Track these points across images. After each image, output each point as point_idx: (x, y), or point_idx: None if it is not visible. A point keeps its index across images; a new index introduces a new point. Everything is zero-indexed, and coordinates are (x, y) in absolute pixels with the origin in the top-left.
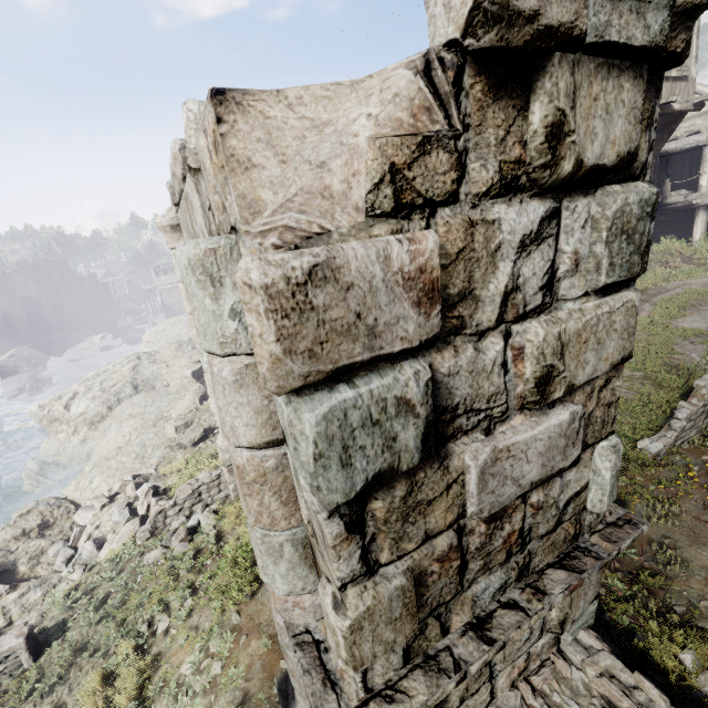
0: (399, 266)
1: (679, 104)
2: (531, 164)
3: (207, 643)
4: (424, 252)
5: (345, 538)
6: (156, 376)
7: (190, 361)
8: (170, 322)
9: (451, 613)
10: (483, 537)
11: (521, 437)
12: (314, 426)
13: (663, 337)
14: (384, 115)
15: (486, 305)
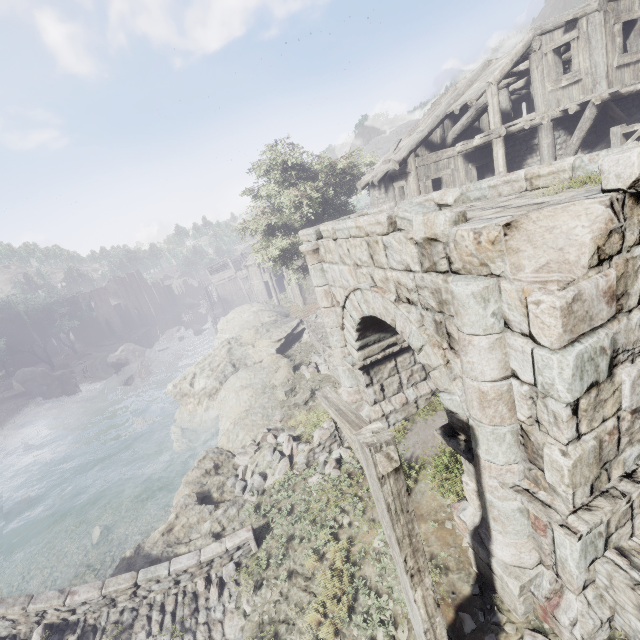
0: (601, 288)
1: None
2: None
3: None
4: (610, 280)
5: (571, 417)
6: (245, 356)
7: (271, 341)
8: (237, 311)
9: (613, 467)
10: (629, 422)
11: None
12: (572, 362)
13: None
14: (595, 228)
15: (632, 297)
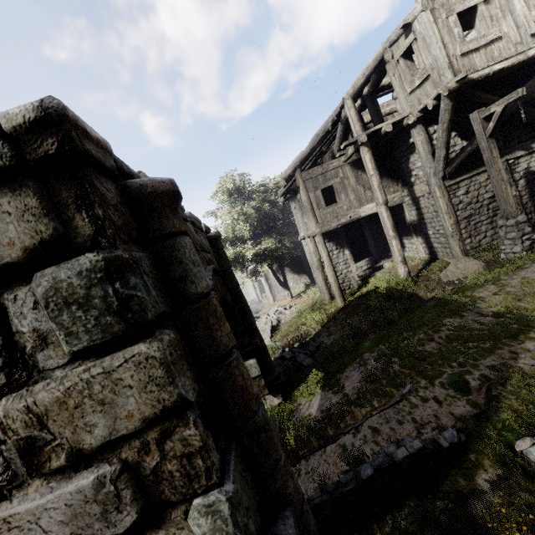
0: None
1: None
2: None
3: None
4: None
5: None
6: None
7: None
8: None
9: None
10: None
11: (23, 507)
12: None
13: None
14: None
15: None
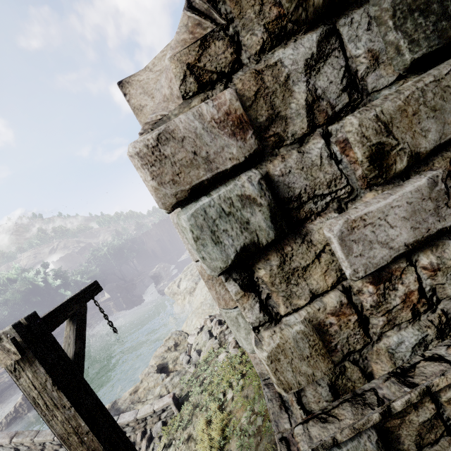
0: (211, 116)
1: None
2: (288, 12)
3: (252, 406)
4: (225, 103)
5: (243, 295)
6: None
7: None
8: None
9: (368, 361)
10: (375, 296)
11: (373, 207)
12: (187, 221)
13: None
14: (174, 42)
15: (294, 120)
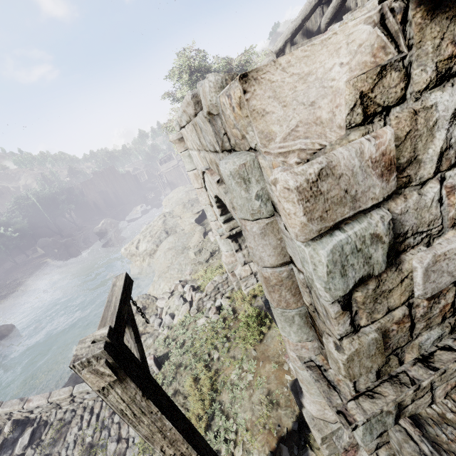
0: (369, 155)
1: None
2: None
3: (241, 365)
4: (384, 142)
5: (341, 313)
6: (176, 225)
7: (192, 213)
8: (175, 192)
9: (405, 352)
10: (426, 308)
11: (454, 245)
12: (326, 257)
13: None
14: (354, 63)
15: (426, 164)
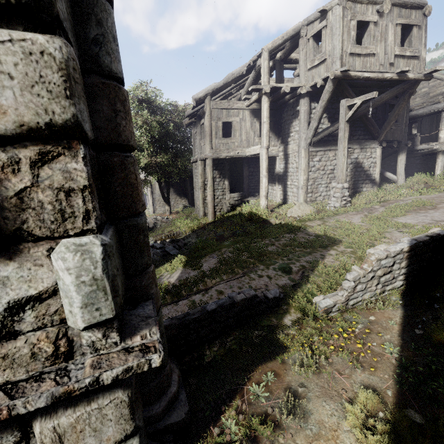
0: None
1: (413, 74)
2: None
3: None
4: None
5: None
6: None
7: None
8: None
9: None
10: None
11: None
12: None
13: (379, 227)
14: None
15: None
